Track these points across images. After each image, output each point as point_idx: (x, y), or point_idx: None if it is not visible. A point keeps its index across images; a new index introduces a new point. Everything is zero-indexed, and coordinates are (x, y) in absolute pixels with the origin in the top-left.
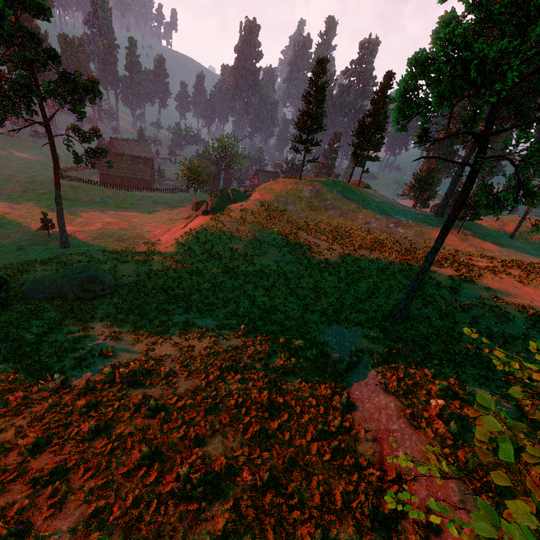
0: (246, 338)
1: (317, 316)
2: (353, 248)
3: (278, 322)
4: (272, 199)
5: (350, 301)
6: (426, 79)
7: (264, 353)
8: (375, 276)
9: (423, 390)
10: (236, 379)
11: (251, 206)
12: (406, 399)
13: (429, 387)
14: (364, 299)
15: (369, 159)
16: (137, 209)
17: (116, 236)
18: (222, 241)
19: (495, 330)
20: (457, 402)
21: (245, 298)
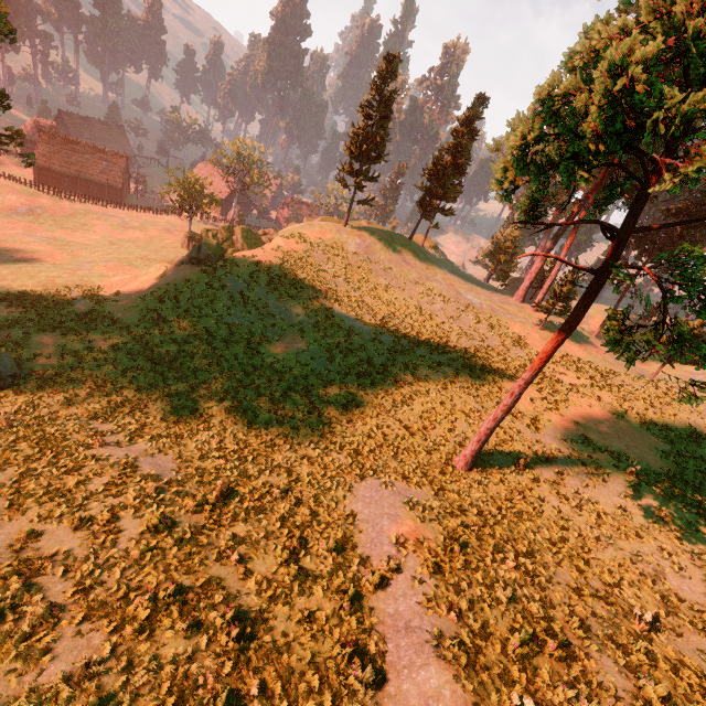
0: (224, 505)
1: (346, 458)
2: (407, 342)
3: (284, 467)
4: (302, 251)
5: (396, 432)
6: (559, 127)
7: (248, 542)
8: (434, 393)
9: (497, 643)
10: (179, 629)
11: (267, 259)
12: (470, 674)
13: (504, 636)
14: (416, 429)
15: (440, 212)
16: (92, 234)
17: (43, 278)
18: (215, 311)
19: (587, 497)
20: (546, 670)
21: (238, 414)
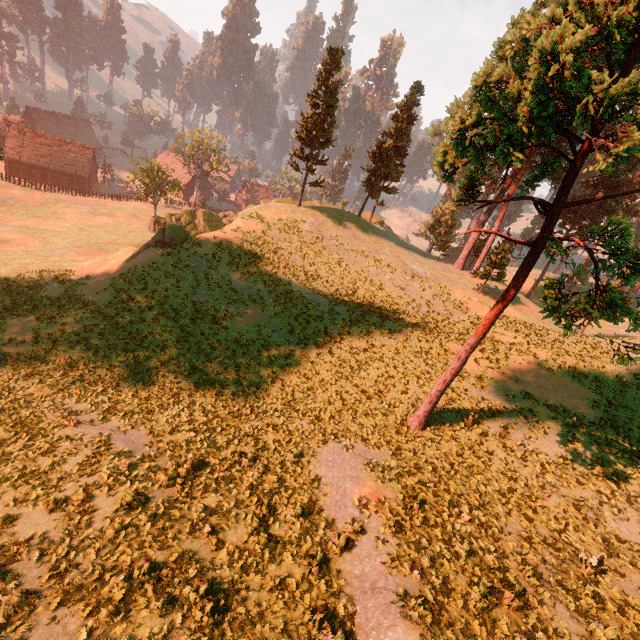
0: (195, 477)
1: (309, 424)
2: (361, 311)
3: (251, 436)
4: (260, 231)
5: (354, 397)
6: (495, 112)
7: (220, 512)
8: (387, 358)
9: (458, 598)
10: (154, 608)
11: (228, 239)
12: (435, 632)
13: (464, 591)
14: (372, 393)
15: (385, 191)
16: (63, 221)
17: (16, 265)
18: (181, 290)
19: (530, 449)
20: (505, 622)
21: (206, 387)
